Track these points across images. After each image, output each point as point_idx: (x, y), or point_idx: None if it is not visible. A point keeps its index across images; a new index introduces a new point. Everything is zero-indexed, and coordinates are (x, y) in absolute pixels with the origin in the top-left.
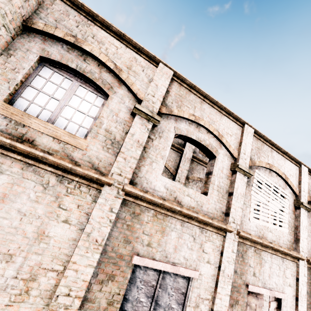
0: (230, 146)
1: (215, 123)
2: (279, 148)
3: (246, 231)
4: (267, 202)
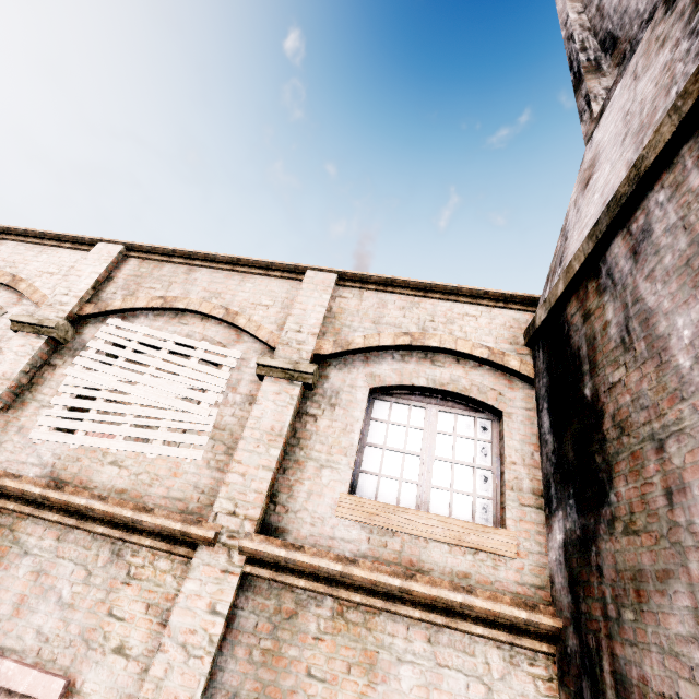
0: (35, 292)
1: (16, 265)
2: (211, 257)
3: (5, 468)
4: (124, 386)
